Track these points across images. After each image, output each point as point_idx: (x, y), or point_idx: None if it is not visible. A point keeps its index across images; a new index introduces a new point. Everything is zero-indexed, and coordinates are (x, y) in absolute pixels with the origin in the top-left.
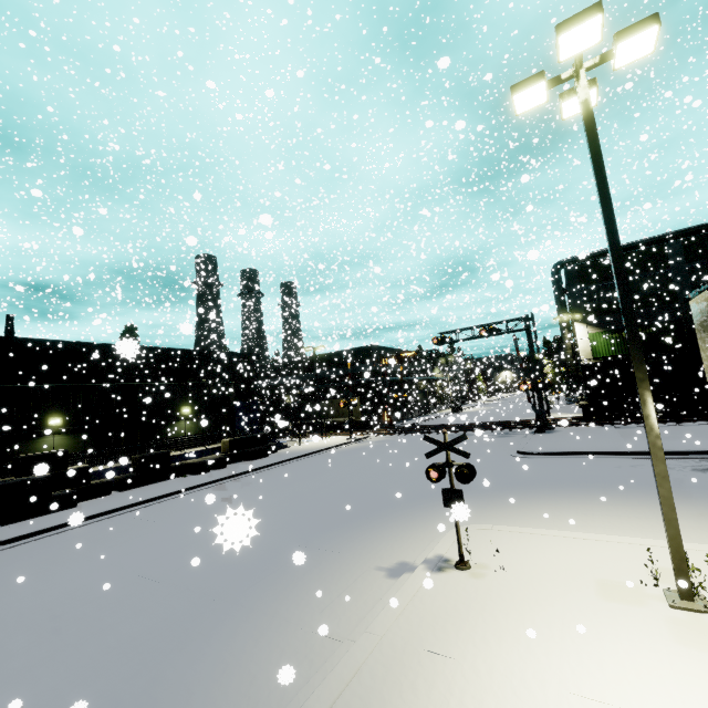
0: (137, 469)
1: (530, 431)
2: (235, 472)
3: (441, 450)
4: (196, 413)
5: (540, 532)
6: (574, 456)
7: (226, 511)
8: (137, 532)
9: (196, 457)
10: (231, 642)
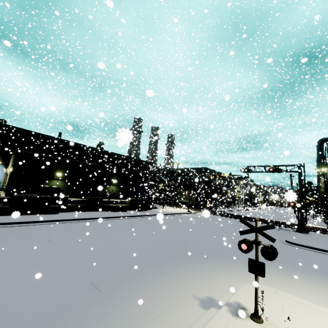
0: (87, 203)
1: (292, 230)
2: (129, 215)
3: (252, 231)
4: (118, 183)
5: (316, 307)
6: (327, 253)
7: (119, 233)
8: (76, 233)
9: (114, 203)
10: (92, 322)
